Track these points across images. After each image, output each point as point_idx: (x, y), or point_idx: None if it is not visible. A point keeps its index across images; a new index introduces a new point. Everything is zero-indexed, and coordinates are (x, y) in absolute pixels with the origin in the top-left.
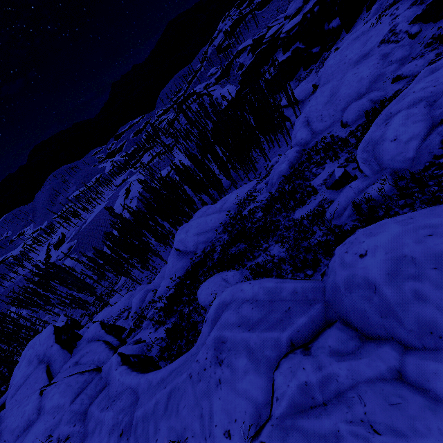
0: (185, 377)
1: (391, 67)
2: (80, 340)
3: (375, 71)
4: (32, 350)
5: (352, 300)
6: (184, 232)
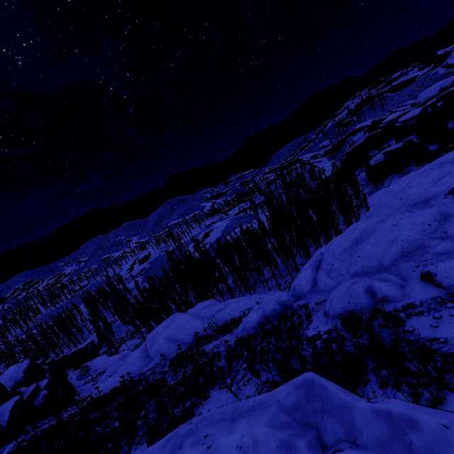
0: None
1: (440, 244)
2: None
3: (417, 237)
4: None
5: None
6: (165, 325)
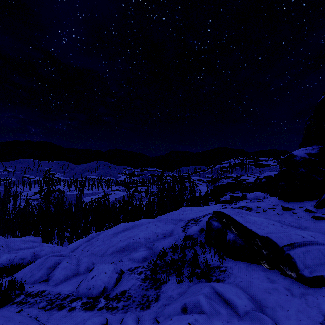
0: None
1: (140, 251)
2: None
3: (141, 241)
4: None
5: None
6: None
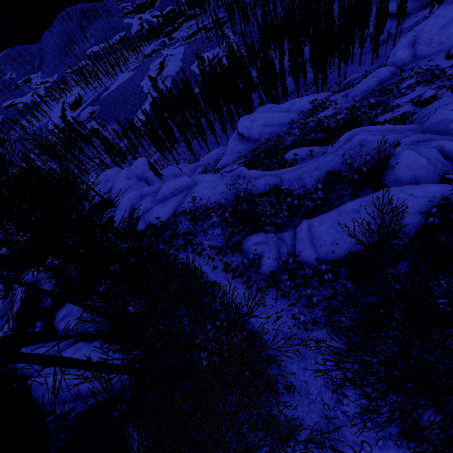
0: (332, 156)
1: None
2: (165, 175)
3: None
4: (127, 171)
5: (438, 126)
6: (249, 121)
